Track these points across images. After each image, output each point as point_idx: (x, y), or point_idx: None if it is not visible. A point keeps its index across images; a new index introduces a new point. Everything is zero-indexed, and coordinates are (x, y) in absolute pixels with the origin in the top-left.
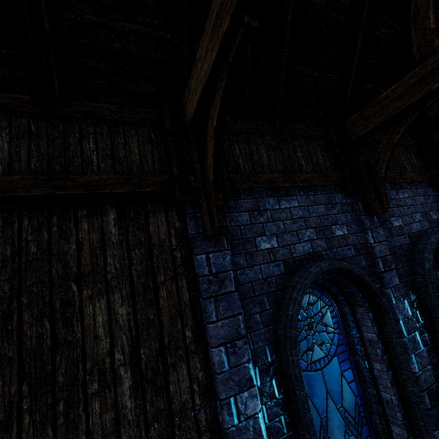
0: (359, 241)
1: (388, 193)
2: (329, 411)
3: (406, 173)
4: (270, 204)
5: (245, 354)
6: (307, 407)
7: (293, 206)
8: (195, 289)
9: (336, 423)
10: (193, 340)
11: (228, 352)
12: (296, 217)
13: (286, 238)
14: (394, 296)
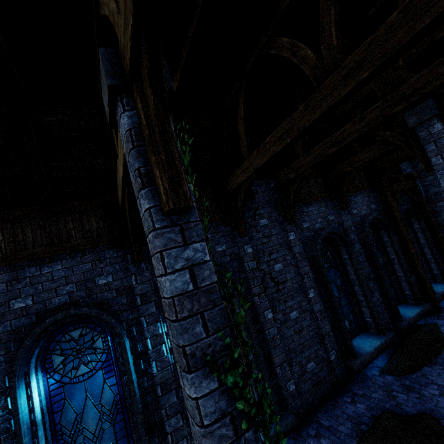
0: (123, 284)
1: None
2: (86, 408)
3: None
4: (31, 272)
5: None
6: (17, 413)
7: (56, 269)
8: None
9: (91, 415)
10: None
11: None
12: (58, 277)
13: (43, 296)
14: (147, 322)
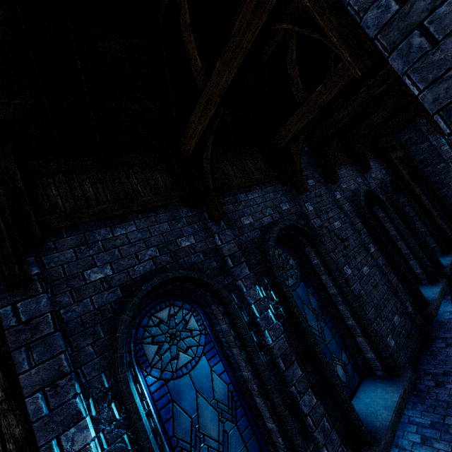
0: (208, 246)
1: (237, 197)
2: (200, 409)
3: (254, 176)
4: (101, 234)
5: (70, 391)
6: (138, 416)
7: (130, 230)
8: (6, 343)
9: (208, 417)
10: (5, 398)
11: (47, 395)
12: (135, 240)
13: (123, 263)
14: (245, 285)
